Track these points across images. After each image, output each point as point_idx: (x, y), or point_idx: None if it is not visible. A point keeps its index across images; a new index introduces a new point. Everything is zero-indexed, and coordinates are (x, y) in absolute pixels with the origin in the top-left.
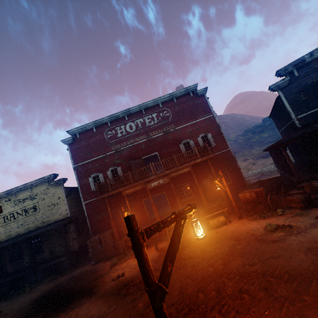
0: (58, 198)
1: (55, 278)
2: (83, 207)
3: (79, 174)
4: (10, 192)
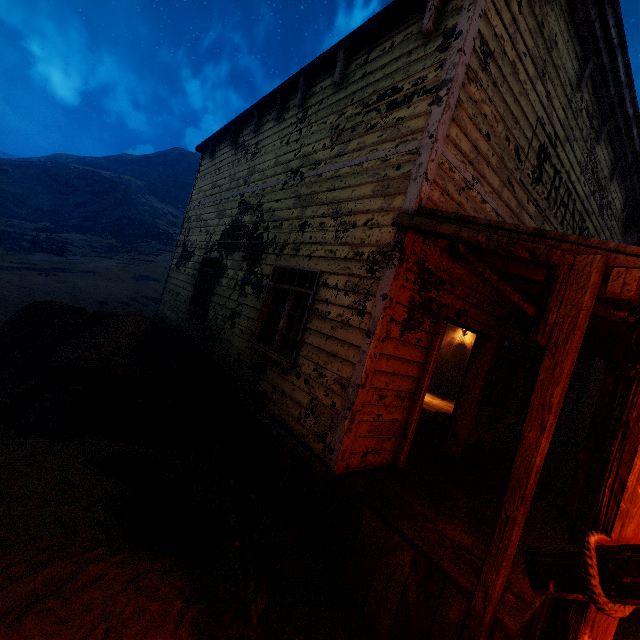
0: None
1: None
2: None
3: None
4: (619, 97)
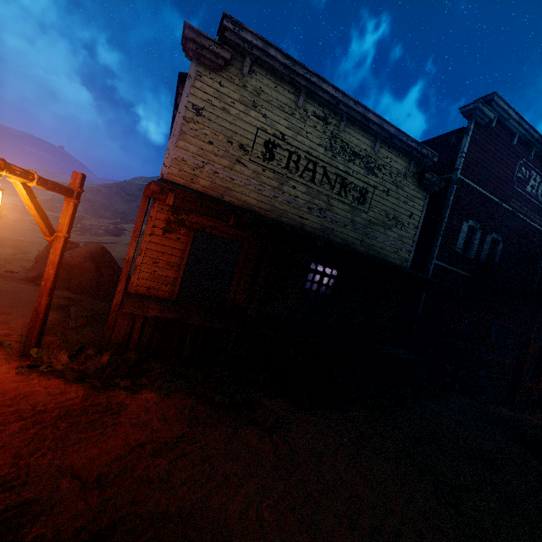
0: (409, 214)
1: (428, 398)
2: (429, 269)
3: (456, 200)
4: (344, 104)
